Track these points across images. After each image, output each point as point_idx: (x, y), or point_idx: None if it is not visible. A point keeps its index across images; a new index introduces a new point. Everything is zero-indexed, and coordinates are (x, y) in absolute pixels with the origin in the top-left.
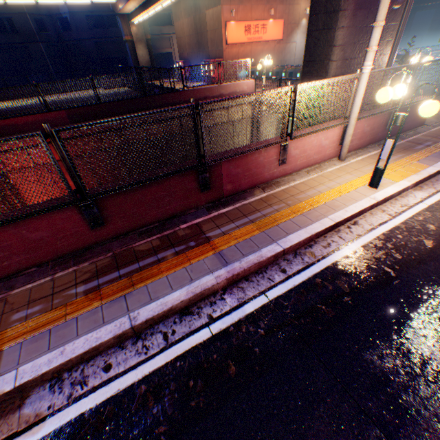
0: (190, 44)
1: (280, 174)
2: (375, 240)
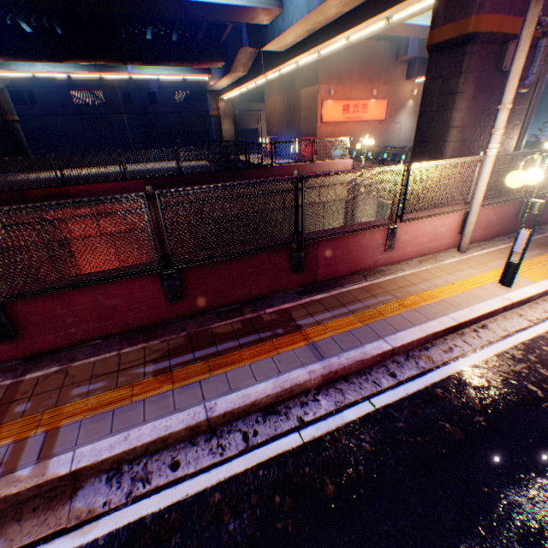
0: (281, 121)
1: (385, 262)
2: (512, 349)
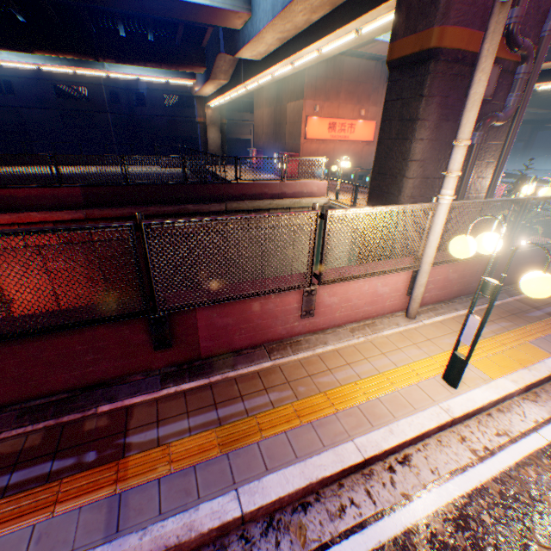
0: (267, 133)
1: (305, 329)
2: (436, 517)
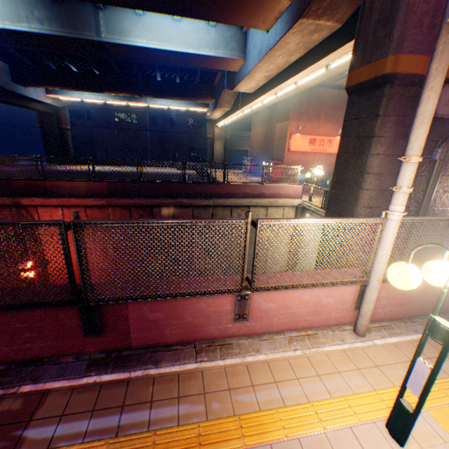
0: (259, 146)
1: (240, 331)
2: None
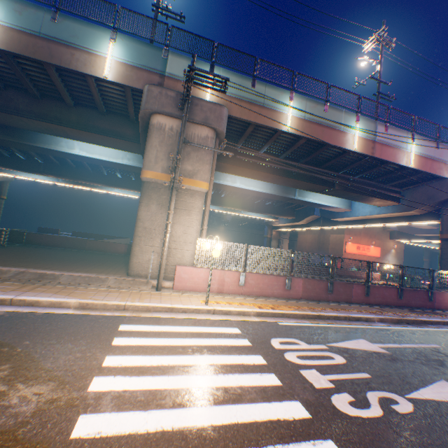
0: (310, 246)
1: None
2: None
